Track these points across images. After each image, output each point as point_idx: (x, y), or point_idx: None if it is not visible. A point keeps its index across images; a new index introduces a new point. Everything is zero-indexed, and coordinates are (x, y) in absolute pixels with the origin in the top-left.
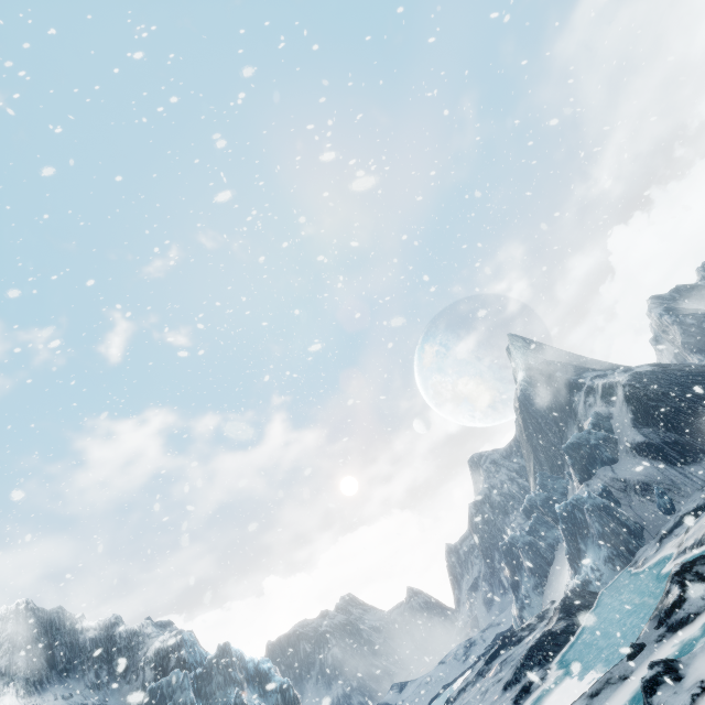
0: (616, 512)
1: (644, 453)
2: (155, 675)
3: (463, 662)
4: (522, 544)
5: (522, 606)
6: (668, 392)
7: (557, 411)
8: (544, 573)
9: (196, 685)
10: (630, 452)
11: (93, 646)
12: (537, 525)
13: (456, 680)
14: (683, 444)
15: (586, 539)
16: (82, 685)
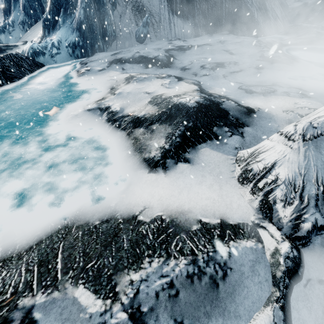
0: (106, 13)
1: None
2: None
3: None
4: None
5: (2, 30)
6: None
7: None
8: (36, 18)
9: None
10: None
11: None
12: None
13: None
14: None
15: (68, 17)
16: None
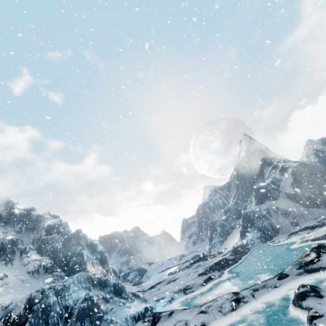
0: (269, 220)
1: (292, 198)
2: (46, 234)
3: (178, 261)
4: (219, 224)
5: (211, 247)
6: (315, 175)
7: (254, 173)
8: (225, 237)
9: (63, 242)
10: (285, 197)
11: (20, 216)
12: (228, 218)
13: (174, 267)
14: (313, 199)
15: (251, 227)
16: (12, 230)
